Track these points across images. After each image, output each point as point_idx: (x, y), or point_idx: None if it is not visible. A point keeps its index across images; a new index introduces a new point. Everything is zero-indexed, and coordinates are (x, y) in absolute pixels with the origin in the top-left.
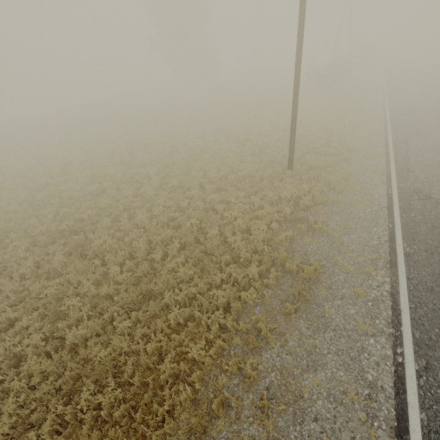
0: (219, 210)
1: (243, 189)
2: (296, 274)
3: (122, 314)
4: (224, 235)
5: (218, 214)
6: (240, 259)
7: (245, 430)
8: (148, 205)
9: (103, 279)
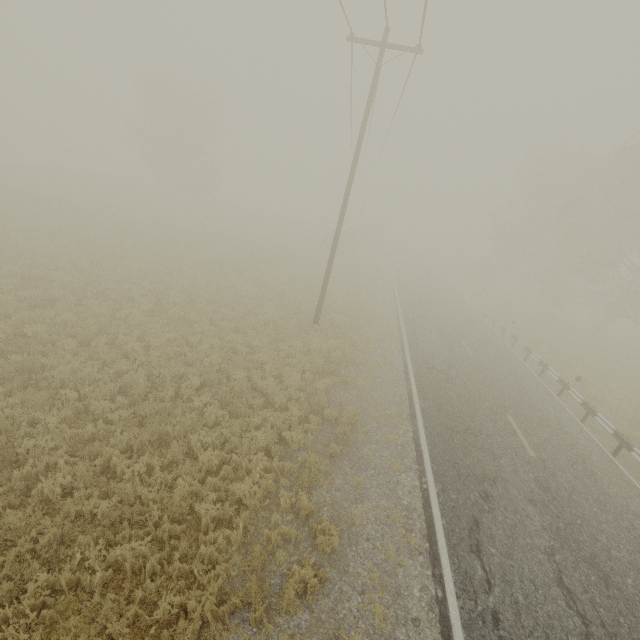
0: (241, 352)
1: (266, 335)
2: (335, 422)
3: (121, 461)
4: (250, 380)
5: (241, 357)
6: (272, 406)
7: (305, 558)
8: (138, 332)
9: (74, 420)
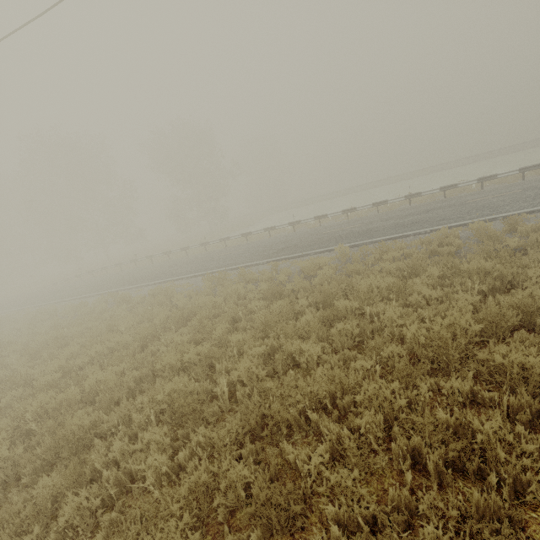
0: None
1: None
2: None
3: None
4: None
5: None
6: None
7: None
8: None
9: None
